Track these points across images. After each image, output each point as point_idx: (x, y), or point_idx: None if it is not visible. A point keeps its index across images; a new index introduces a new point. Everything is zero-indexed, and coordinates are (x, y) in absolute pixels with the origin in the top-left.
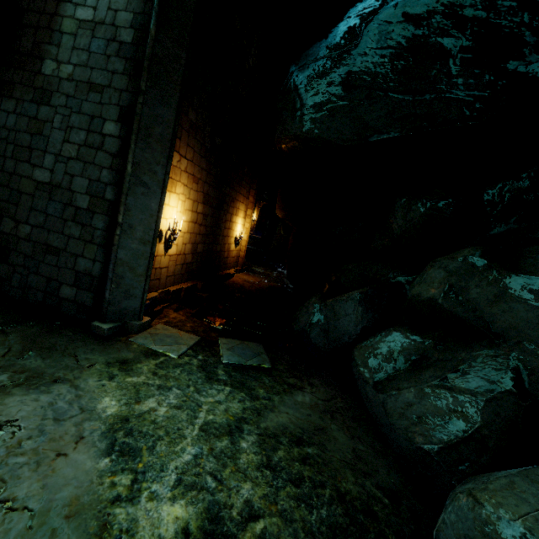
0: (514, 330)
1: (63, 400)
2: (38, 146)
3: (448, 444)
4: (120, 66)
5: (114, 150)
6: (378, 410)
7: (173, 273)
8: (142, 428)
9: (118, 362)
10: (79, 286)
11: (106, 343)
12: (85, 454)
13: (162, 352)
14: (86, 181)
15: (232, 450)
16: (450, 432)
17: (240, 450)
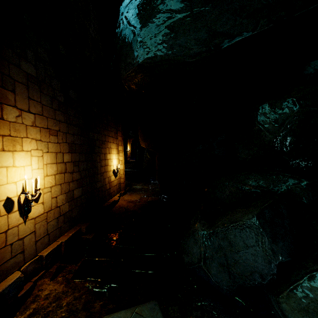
0: None
1: None
2: None
3: None
4: None
5: None
6: None
7: (46, 232)
8: None
9: None
10: None
11: None
12: None
13: None
14: None
15: None
16: None
17: None
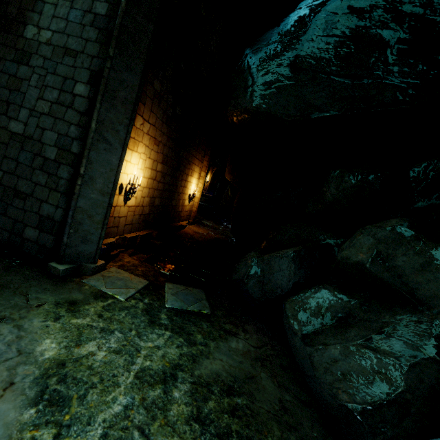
0: (439, 299)
1: (2, 341)
2: (15, 101)
3: (371, 405)
4: (93, 35)
5: (83, 109)
6: (305, 361)
7: (131, 222)
8: (77, 374)
9: (67, 303)
10: (41, 229)
11: (59, 283)
12: (11, 403)
13: (111, 294)
14: (55, 135)
15: (163, 401)
16: (374, 393)
17: (172, 401)
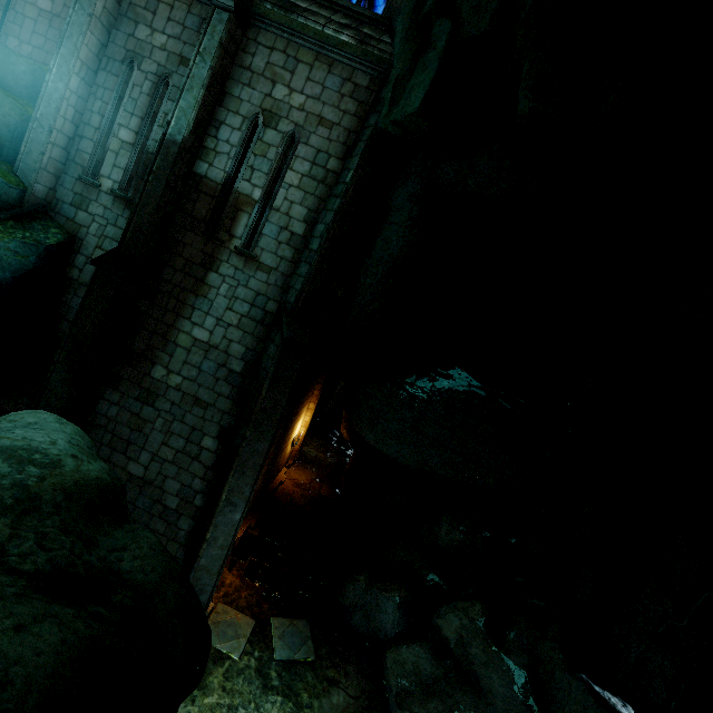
0: (491, 693)
1: None
2: (136, 442)
3: None
4: (226, 391)
5: (210, 463)
6: None
7: None
8: None
9: None
10: None
11: None
12: None
13: (226, 653)
14: (178, 484)
15: None
16: None
17: None
